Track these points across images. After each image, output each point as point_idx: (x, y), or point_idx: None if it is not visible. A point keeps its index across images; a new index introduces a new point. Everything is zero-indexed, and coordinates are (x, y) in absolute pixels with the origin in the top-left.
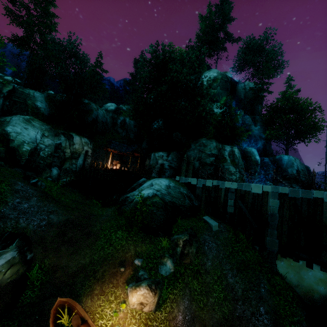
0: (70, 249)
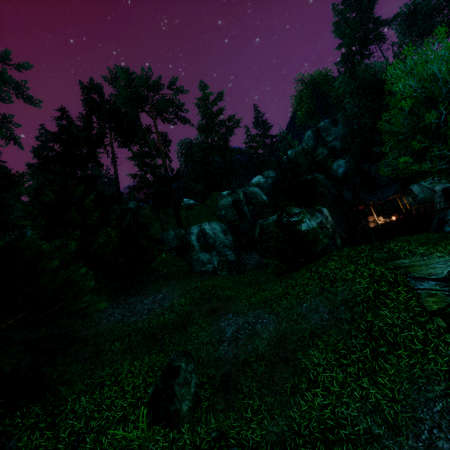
0: None
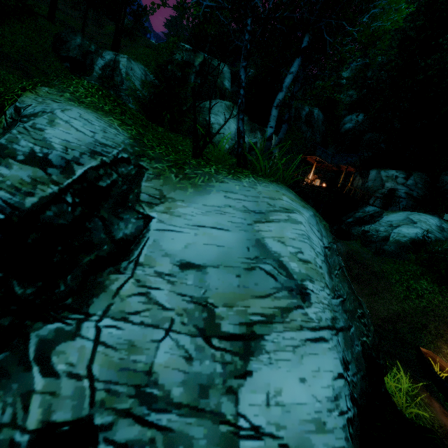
0: (364, 288)
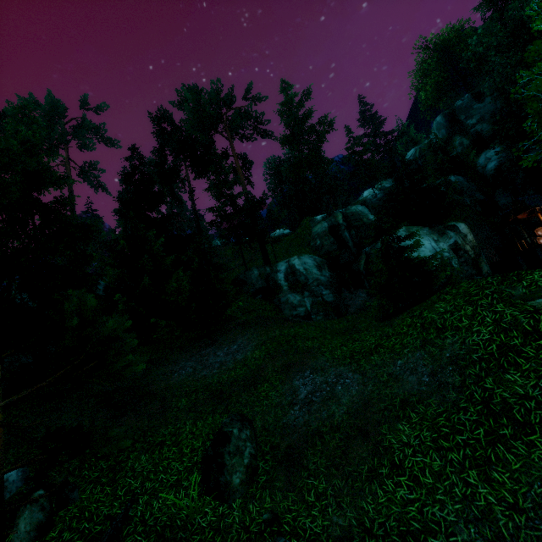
0: None
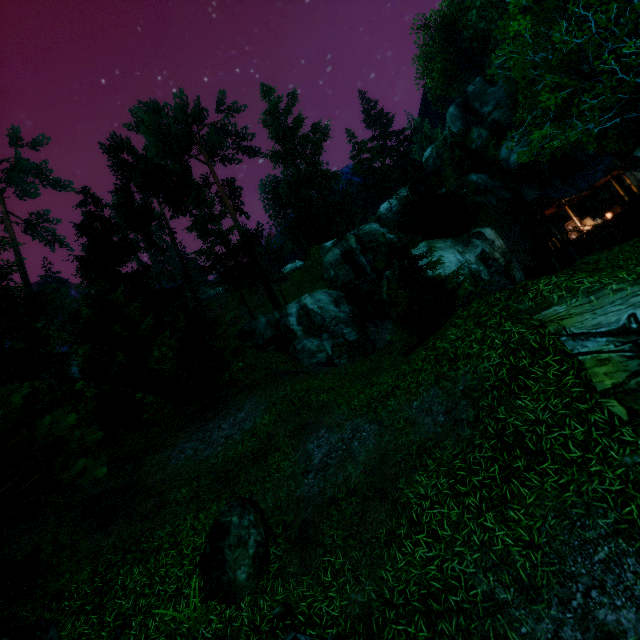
0: None
